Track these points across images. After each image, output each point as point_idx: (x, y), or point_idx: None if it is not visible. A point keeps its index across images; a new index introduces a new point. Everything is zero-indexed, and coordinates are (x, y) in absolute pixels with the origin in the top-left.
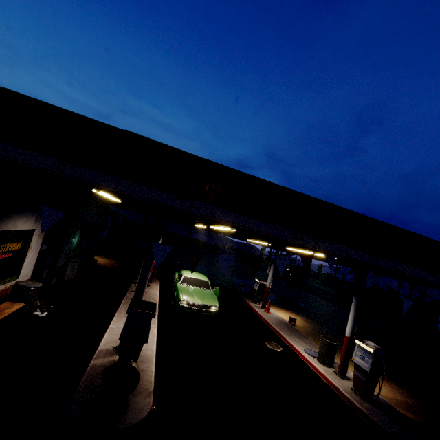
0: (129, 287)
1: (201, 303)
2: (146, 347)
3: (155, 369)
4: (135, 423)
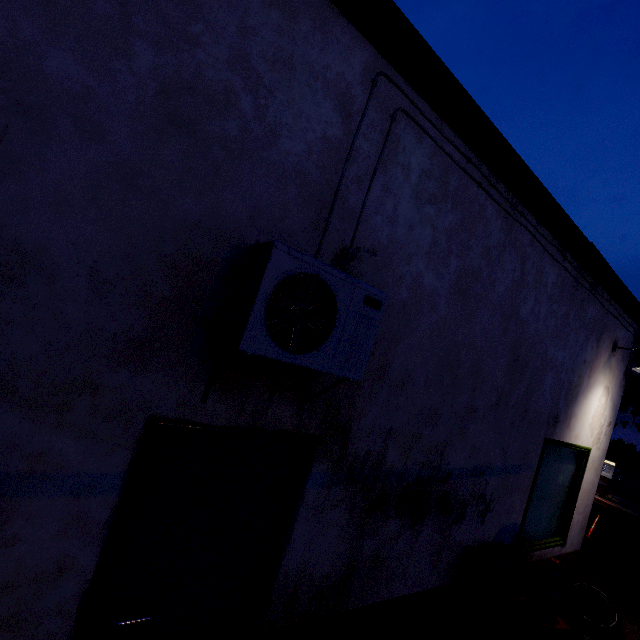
0: None
1: None
2: None
3: None
4: None
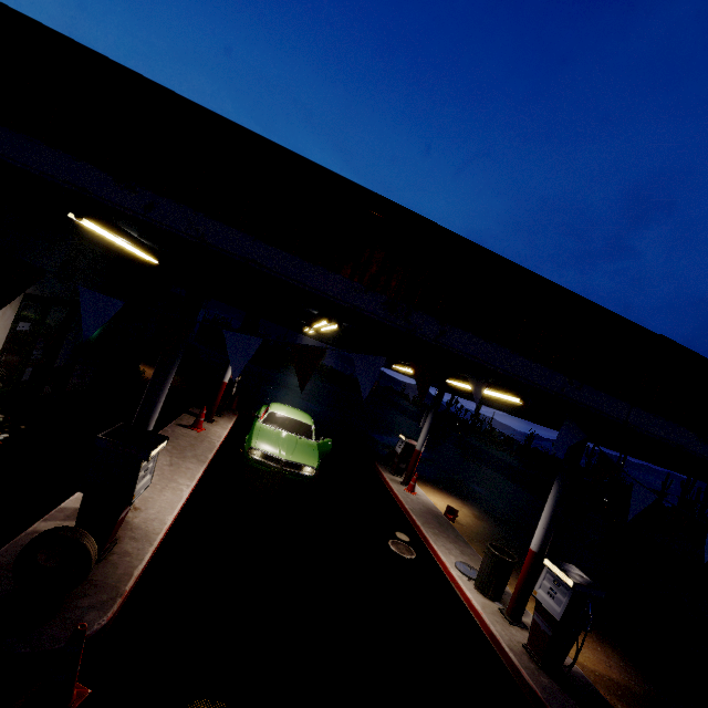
0: (177, 418)
1: (285, 458)
2: (154, 515)
3: (156, 555)
4: (55, 648)
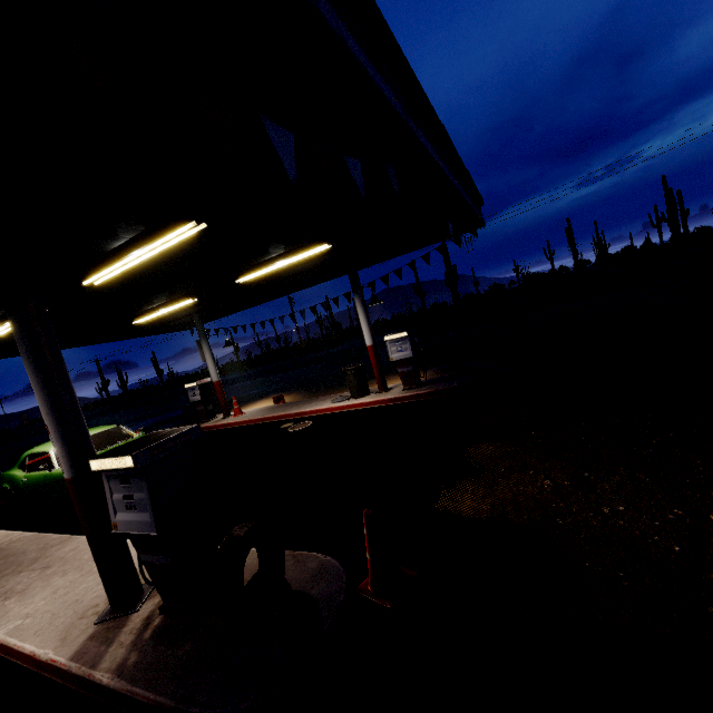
0: None
1: None
2: None
3: None
4: (346, 577)
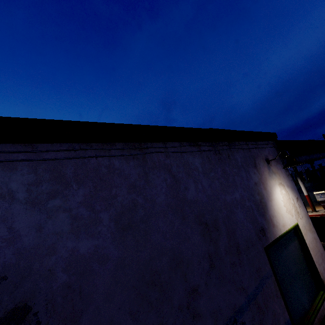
0: None
1: None
2: None
3: None
4: None
